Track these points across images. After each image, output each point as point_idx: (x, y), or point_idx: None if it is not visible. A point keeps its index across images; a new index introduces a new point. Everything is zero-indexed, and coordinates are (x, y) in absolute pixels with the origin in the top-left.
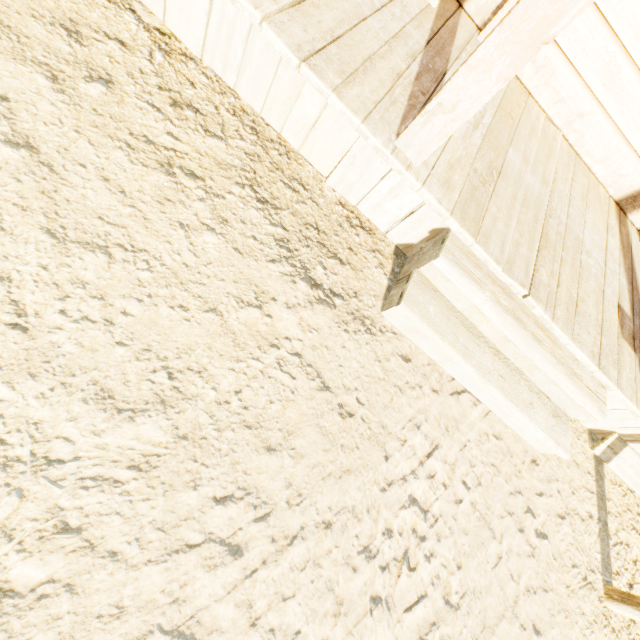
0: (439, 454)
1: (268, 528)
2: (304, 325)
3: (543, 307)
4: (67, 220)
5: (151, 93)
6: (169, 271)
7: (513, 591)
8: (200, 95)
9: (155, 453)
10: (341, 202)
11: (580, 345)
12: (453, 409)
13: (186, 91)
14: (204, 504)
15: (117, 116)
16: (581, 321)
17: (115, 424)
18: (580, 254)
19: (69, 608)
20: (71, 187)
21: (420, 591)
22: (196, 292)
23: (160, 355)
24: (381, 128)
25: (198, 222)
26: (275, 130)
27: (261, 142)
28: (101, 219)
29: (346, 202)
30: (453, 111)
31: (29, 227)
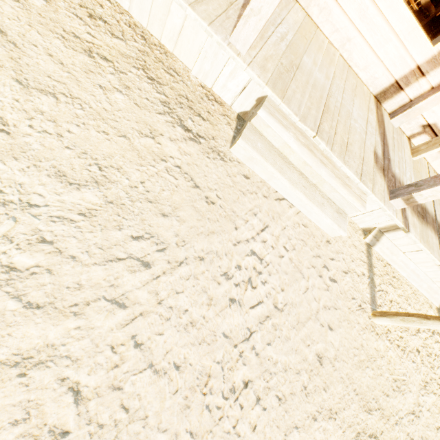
0: (269, 230)
1: (165, 256)
2: (181, 151)
3: (325, 143)
4: (28, 76)
5: (75, 8)
6: (95, 112)
7: (316, 306)
8: (107, 13)
9: (94, 209)
10: (202, 85)
11: (349, 167)
12: (277, 208)
13: (97, 9)
14: (126, 239)
15: (54, 19)
16: (350, 155)
17: (68, 190)
18: (350, 120)
19: (50, 281)
20: (29, 57)
21: (259, 299)
22: (112, 125)
23: (93, 157)
24: (220, 31)
25: (111, 86)
26: (157, 39)
27: (148, 45)
28: (49, 77)
29: (205, 85)
30: (259, 14)
31: (5, 77)
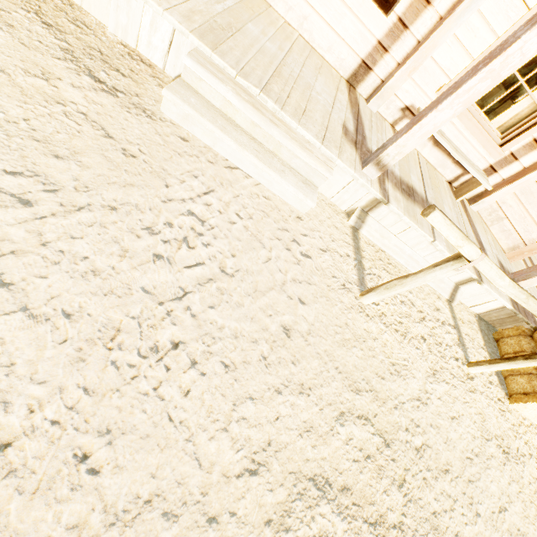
0: (215, 195)
1: (57, 198)
2: (89, 100)
3: (273, 101)
4: None
5: None
6: None
7: (281, 278)
8: None
9: None
10: (123, 44)
11: (306, 129)
12: (227, 175)
13: None
14: None
15: None
16: (308, 119)
17: None
18: (311, 91)
19: None
20: None
21: (199, 261)
22: None
23: None
24: None
25: None
26: None
27: None
28: None
29: (127, 45)
30: None
31: None
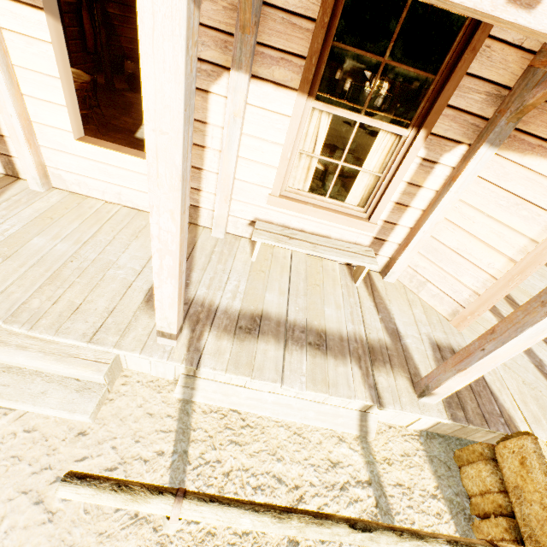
0: None
1: None
2: None
3: (20, 325)
4: None
5: None
6: None
7: None
8: None
9: None
10: None
11: (66, 335)
12: None
13: None
14: None
15: None
16: (79, 317)
17: None
18: (106, 272)
19: None
20: None
21: None
22: None
23: None
24: None
25: None
26: None
27: None
28: None
29: None
30: None
31: None
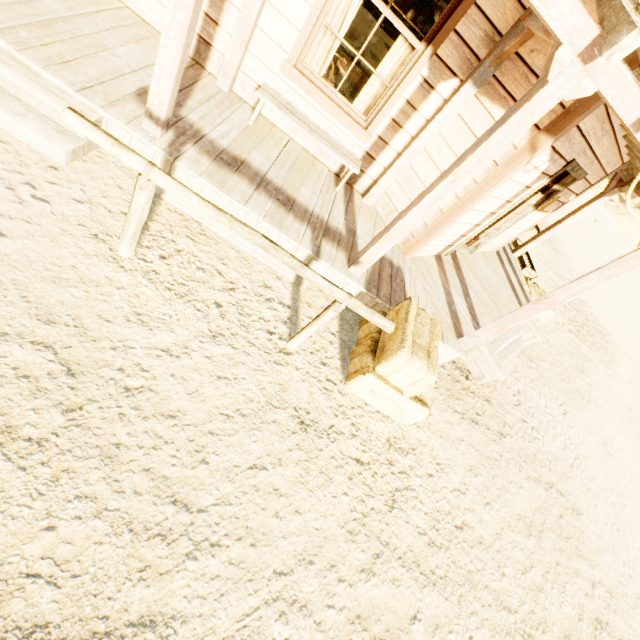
0: None
1: None
2: None
3: (7, 42)
4: None
5: None
6: None
7: None
8: None
9: None
10: None
11: (54, 75)
12: None
13: None
14: None
15: None
16: (68, 69)
17: None
18: (100, 51)
19: None
20: None
21: None
22: None
23: None
24: None
25: None
26: None
27: None
28: None
29: None
30: None
31: None
